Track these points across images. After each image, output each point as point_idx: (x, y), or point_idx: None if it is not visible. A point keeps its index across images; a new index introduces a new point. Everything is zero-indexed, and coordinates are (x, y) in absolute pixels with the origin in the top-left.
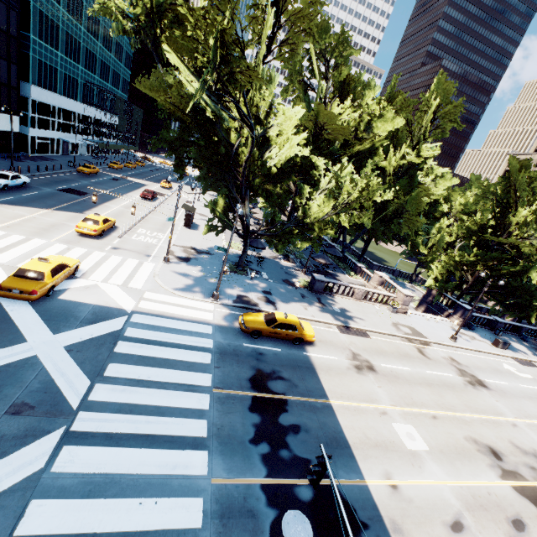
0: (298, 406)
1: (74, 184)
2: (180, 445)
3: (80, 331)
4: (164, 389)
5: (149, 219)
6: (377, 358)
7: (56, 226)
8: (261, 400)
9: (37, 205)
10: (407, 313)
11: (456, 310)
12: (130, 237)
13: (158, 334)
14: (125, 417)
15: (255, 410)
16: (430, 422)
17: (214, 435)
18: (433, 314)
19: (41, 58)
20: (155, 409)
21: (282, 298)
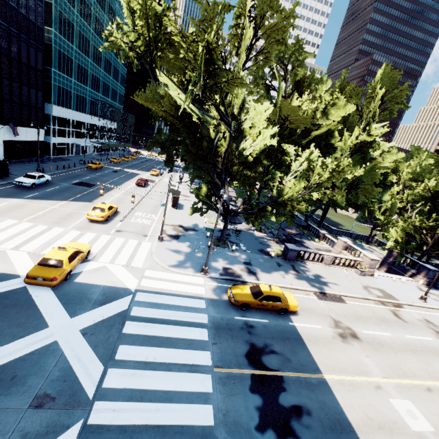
0: (295, 383)
1: (84, 178)
2: (190, 437)
3: (93, 313)
4: (169, 371)
5: (144, 203)
6: (358, 324)
7: (72, 215)
8: (259, 378)
9: (57, 198)
10: (373, 275)
11: (420, 270)
12: (129, 219)
13: (159, 311)
14: (136, 405)
15: (255, 391)
16: (426, 395)
17: (221, 422)
18: (396, 273)
19: (60, 84)
20: (163, 394)
21: (261, 268)
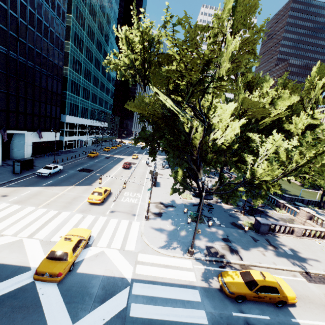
0: None
1: (85, 165)
2: None
3: (93, 315)
4: None
5: (129, 183)
6: None
7: (76, 199)
8: None
9: (65, 183)
10: None
11: None
12: (120, 199)
13: (157, 309)
14: None
15: None
16: None
17: None
18: None
19: (71, 101)
20: None
21: (239, 244)
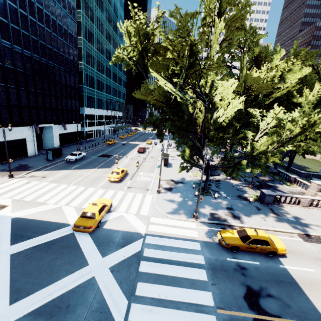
0: None
1: (105, 151)
2: None
3: (117, 254)
4: (178, 309)
5: (144, 165)
6: None
7: (99, 178)
8: None
9: (89, 167)
10: None
11: None
12: (135, 178)
13: (164, 253)
14: None
15: None
16: None
17: None
18: None
19: (88, 94)
20: None
21: (242, 212)
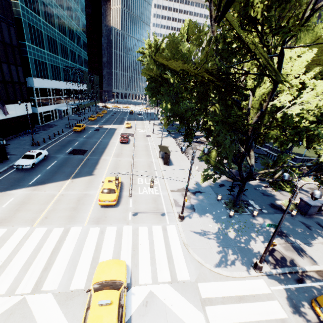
0: None
1: (75, 143)
2: None
3: None
4: None
5: (137, 164)
6: None
7: (81, 201)
8: None
9: (59, 177)
10: None
11: None
12: (136, 192)
13: None
14: None
15: None
16: None
17: None
18: None
19: (35, 57)
20: None
21: (298, 237)
